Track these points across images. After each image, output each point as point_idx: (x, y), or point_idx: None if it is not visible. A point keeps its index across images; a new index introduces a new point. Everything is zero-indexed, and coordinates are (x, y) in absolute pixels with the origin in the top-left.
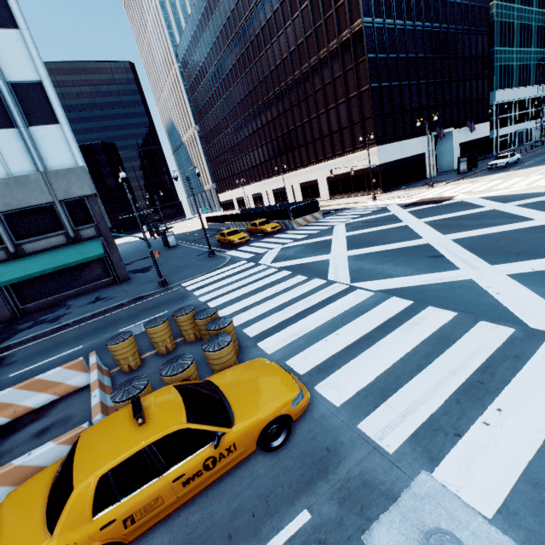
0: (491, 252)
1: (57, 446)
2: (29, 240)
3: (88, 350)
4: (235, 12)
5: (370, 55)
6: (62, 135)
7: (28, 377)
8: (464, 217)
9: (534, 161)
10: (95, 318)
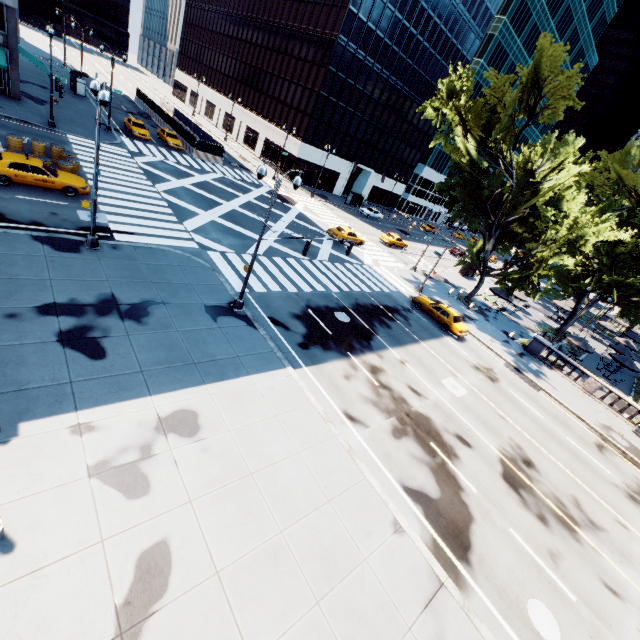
0: (230, 217)
1: None
2: None
3: None
4: None
5: (331, 68)
6: None
7: None
8: (266, 210)
9: (382, 224)
10: None
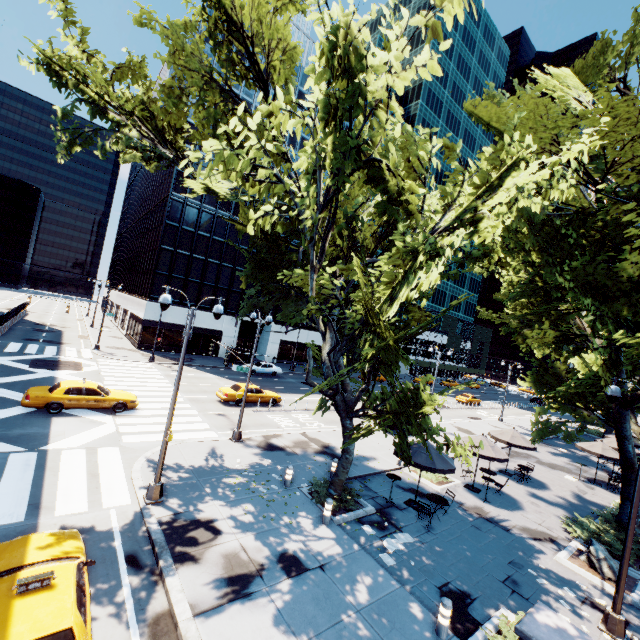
0: None
1: None
2: None
3: None
4: None
5: (171, 222)
6: None
7: None
8: None
9: (274, 379)
10: None
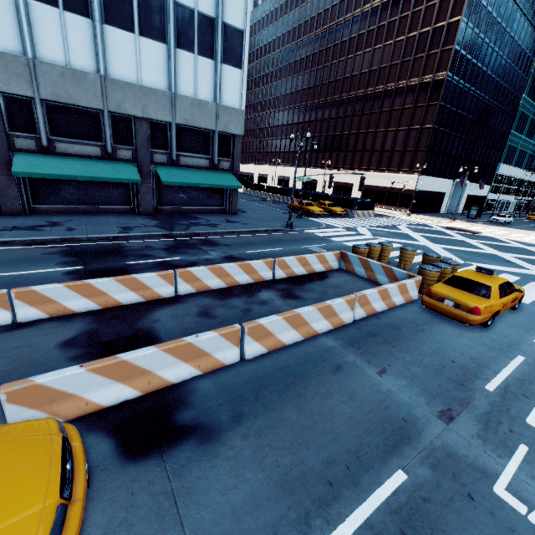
0: None
1: (413, 282)
2: (186, 154)
3: (294, 252)
4: (328, 12)
5: (441, 102)
6: (239, 80)
7: (268, 256)
8: (505, 246)
9: (522, 226)
10: (254, 234)
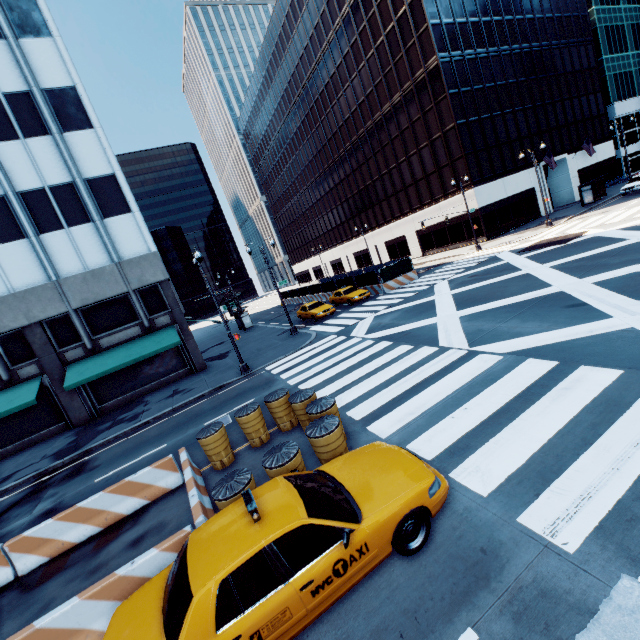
0: None
1: (160, 553)
2: (105, 334)
3: (174, 448)
4: (296, 75)
5: (451, 91)
6: (135, 223)
7: (114, 482)
8: (603, 255)
9: None
10: (176, 412)
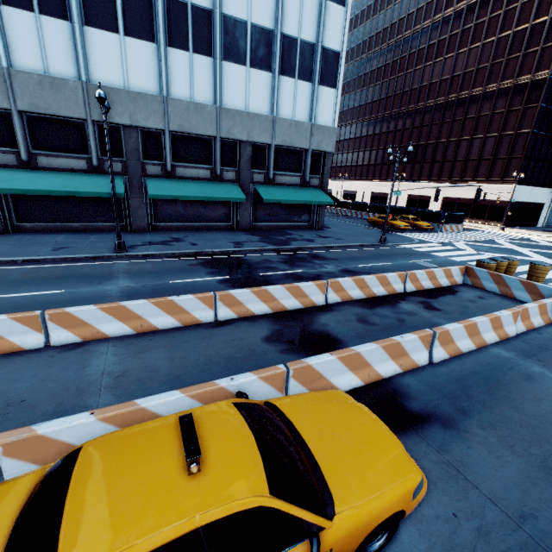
0: None
1: None
2: (281, 173)
3: (405, 266)
4: (404, 21)
5: (542, 104)
6: (333, 99)
7: (382, 270)
8: None
9: None
10: (353, 248)
